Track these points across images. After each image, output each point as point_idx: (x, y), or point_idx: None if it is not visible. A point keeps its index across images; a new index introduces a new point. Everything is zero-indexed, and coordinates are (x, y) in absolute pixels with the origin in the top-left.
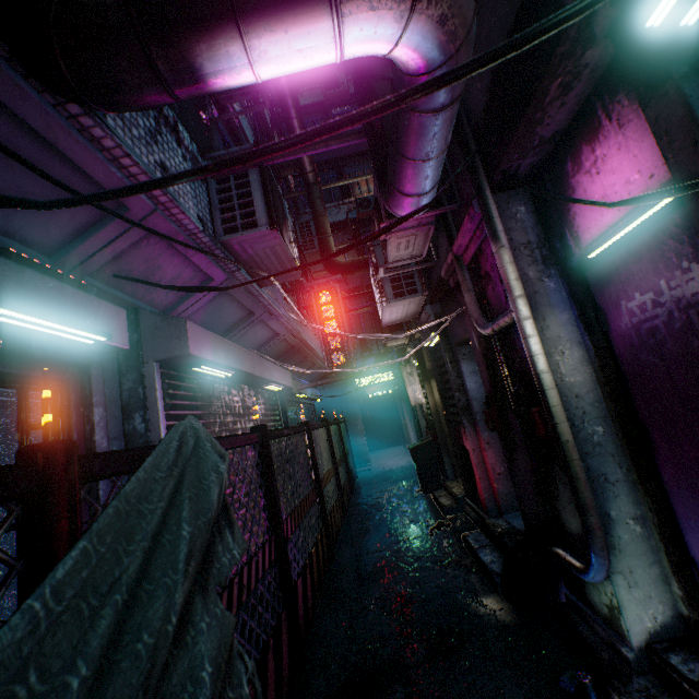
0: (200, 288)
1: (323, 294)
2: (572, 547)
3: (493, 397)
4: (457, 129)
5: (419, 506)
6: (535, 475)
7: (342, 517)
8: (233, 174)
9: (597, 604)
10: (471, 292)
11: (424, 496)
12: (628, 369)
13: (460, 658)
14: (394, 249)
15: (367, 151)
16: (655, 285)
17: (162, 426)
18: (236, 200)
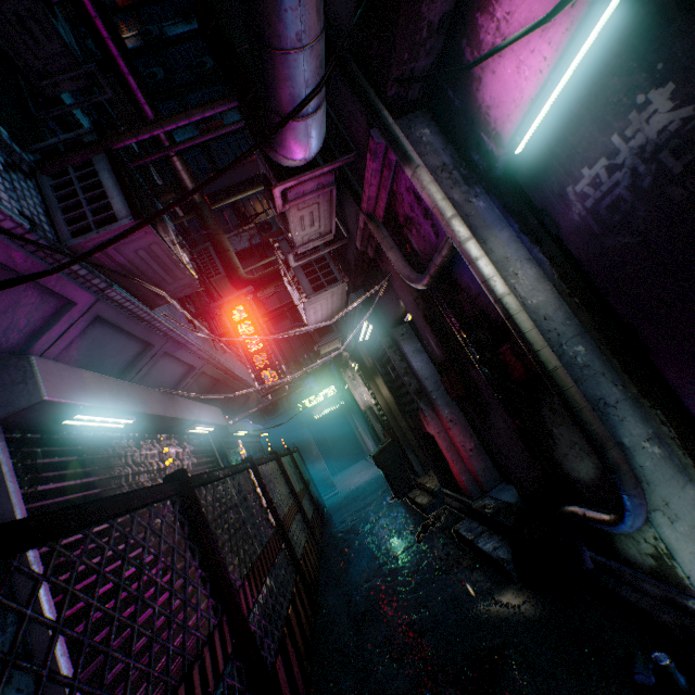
0: (9, 282)
1: (236, 310)
2: (587, 499)
3: (447, 361)
4: (331, 53)
5: (398, 514)
6: (520, 430)
7: (318, 555)
8: (71, 164)
9: (637, 557)
10: (394, 248)
11: (399, 502)
12: (594, 267)
13: (504, 688)
14: (299, 227)
15: (256, 177)
16: (607, 146)
17: (18, 514)
18: (82, 194)
